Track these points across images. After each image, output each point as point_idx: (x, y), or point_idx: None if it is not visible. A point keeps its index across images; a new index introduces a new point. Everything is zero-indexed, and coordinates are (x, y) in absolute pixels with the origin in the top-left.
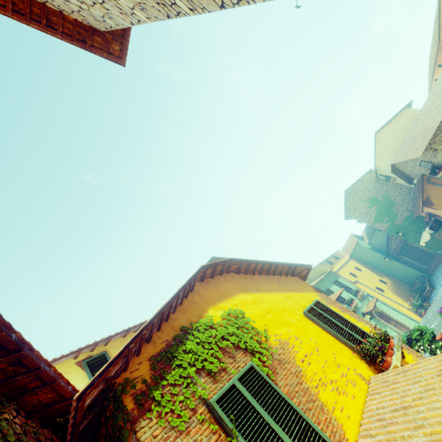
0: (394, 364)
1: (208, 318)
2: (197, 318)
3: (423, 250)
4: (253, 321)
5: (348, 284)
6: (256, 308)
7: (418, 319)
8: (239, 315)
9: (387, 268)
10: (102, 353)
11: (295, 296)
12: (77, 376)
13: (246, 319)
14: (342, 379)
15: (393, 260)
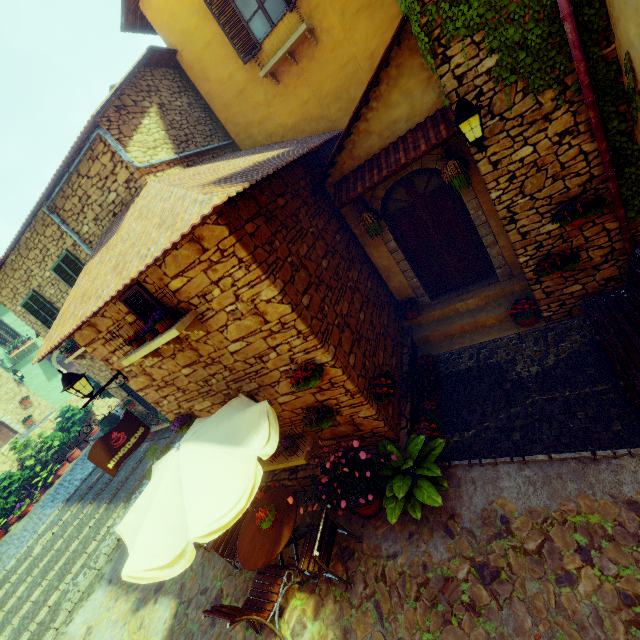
0: None
1: None
2: None
3: None
4: None
5: None
6: None
7: None
8: None
9: None
10: None
11: None
12: None
13: None
14: None
15: None
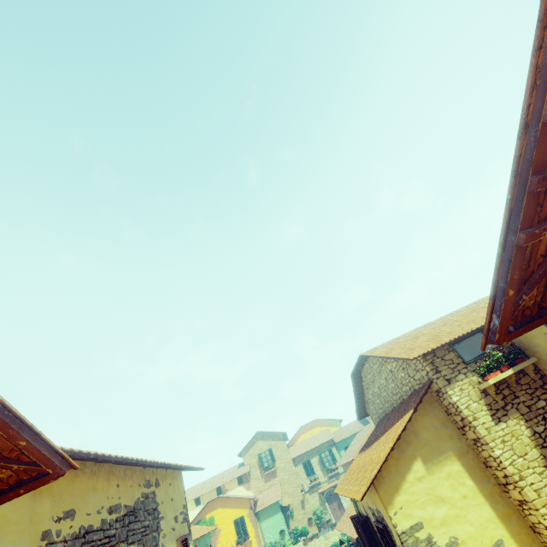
0: None
1: (205, 518)
2: (203, 517)
3: None
4: (214, 522)
5: None
6: (220, 515)
7: None
8: (213, 519)
9: None
10: (199, 497)
11: (238, 511)
12: (194, 503)
13: (214, 520)
14: (226, 543)
15: None
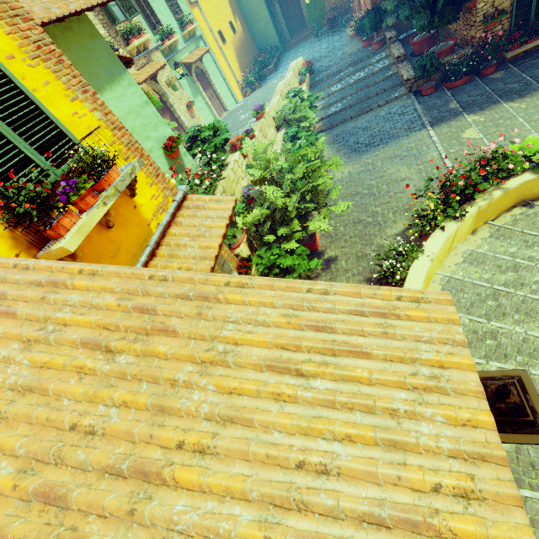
0: (61, 245)
1: None
2: None
3: (302, 10)
4: None
5: (180, 0)
6: None
7: (240, 98)
8: None
9: (250, 9)
10: None
11: None
12: None
13: None
14: None
15: (264, 0)
